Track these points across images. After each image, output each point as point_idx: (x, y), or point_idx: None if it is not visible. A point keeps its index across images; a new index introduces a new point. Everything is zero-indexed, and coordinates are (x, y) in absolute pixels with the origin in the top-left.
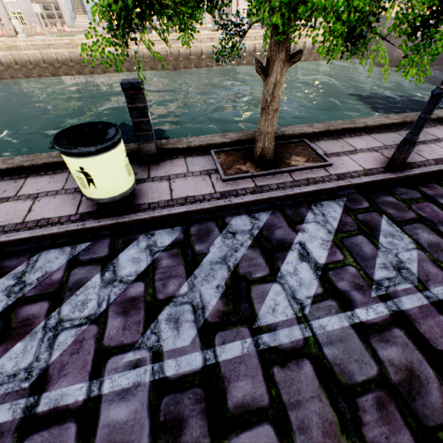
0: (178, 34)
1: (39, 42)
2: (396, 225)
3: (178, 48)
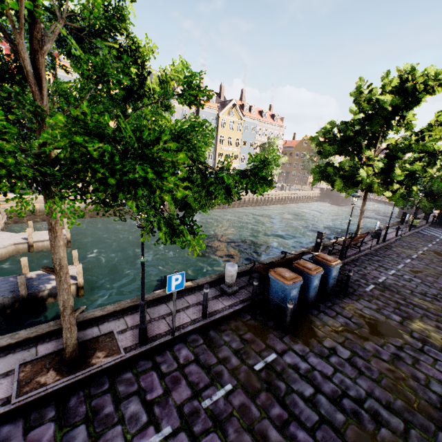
0: (269, 192)
1: None
2: (437, 228)
3: (269, 197)
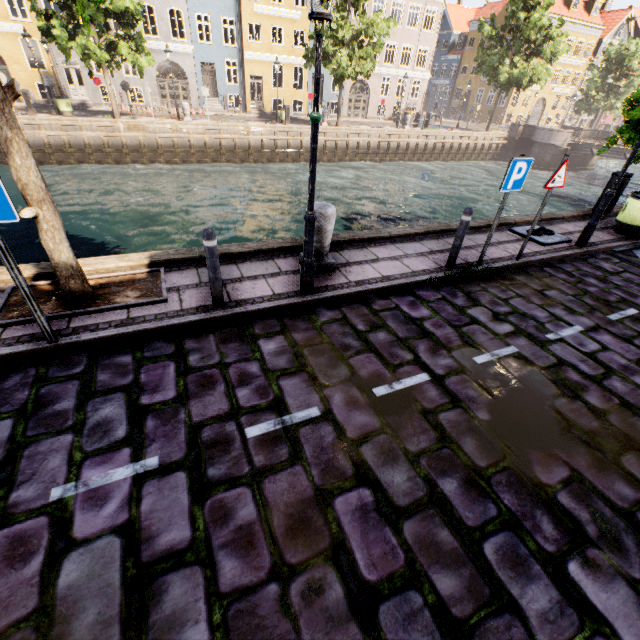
0: (350, 129)
1: (211, 127)
2: None
3: (348, 142)
